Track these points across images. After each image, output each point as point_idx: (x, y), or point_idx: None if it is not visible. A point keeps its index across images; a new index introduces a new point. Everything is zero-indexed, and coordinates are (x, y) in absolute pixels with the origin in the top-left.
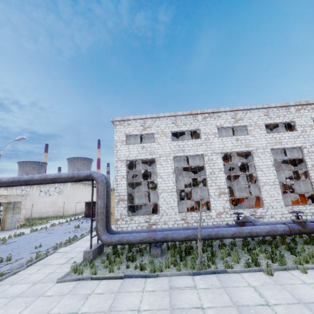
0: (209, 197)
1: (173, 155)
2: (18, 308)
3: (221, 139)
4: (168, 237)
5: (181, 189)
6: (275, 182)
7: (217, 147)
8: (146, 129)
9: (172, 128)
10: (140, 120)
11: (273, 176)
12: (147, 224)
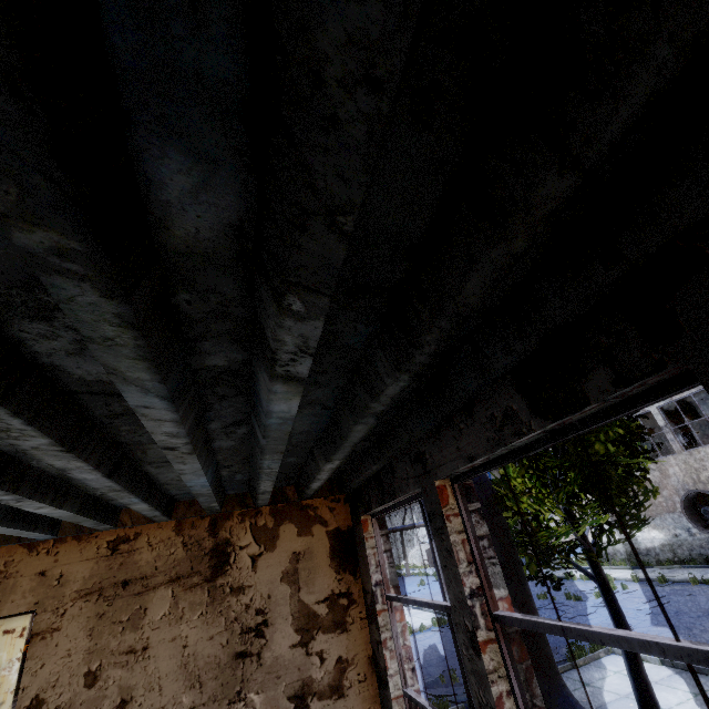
0: None
1: None
2: (414, 619)
3: None
4: None
5: None
6: None
7: None
8: None
9: None
10: None
11: None
12: None
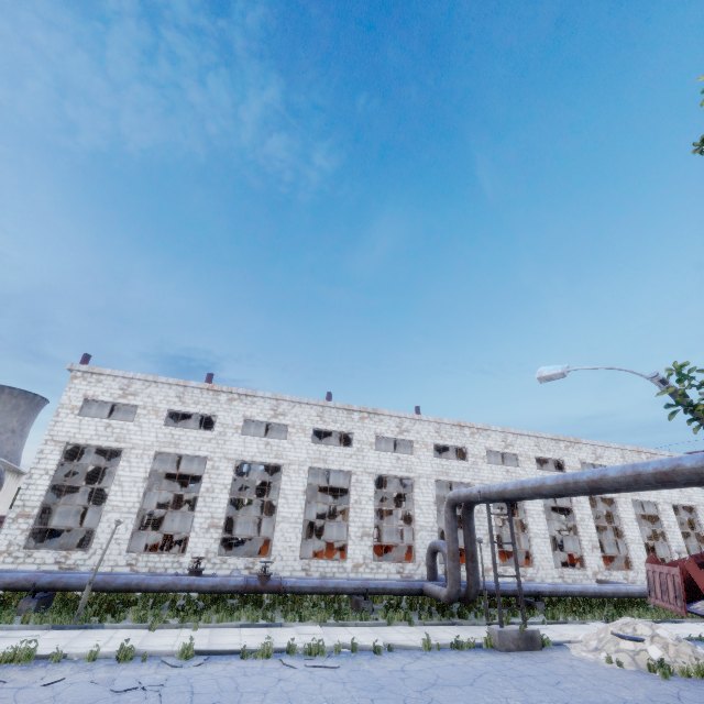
0: (191, 530)
1: (158, 450)
2: None
3: (244, 437)
4: (60, 582)
5: (149, 509)
6: (300, 519)
7: (233, 449)
8: (127, 396)
9: (174, 404)
10: (123, 379)
11: (299, 510)
12: (57, 568)
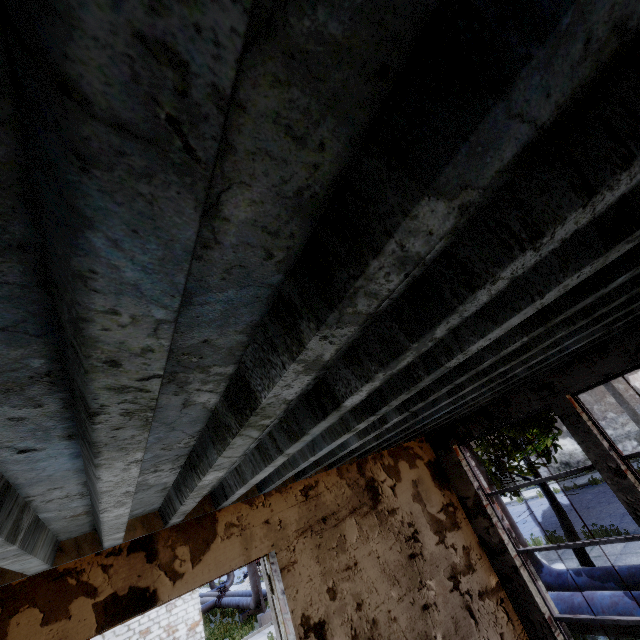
0: None
1: None
2: None
3: None
4: None
5: None
6: None
7: None
8: None
9: None
10: None
11: None
12: None
